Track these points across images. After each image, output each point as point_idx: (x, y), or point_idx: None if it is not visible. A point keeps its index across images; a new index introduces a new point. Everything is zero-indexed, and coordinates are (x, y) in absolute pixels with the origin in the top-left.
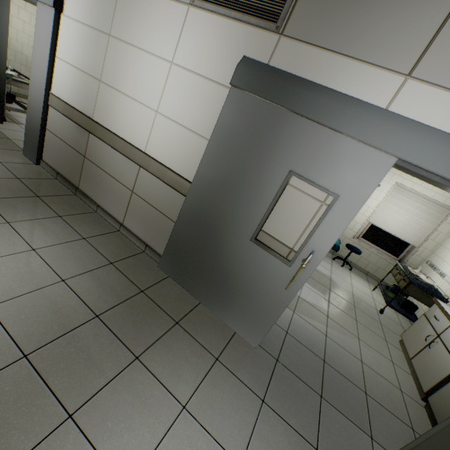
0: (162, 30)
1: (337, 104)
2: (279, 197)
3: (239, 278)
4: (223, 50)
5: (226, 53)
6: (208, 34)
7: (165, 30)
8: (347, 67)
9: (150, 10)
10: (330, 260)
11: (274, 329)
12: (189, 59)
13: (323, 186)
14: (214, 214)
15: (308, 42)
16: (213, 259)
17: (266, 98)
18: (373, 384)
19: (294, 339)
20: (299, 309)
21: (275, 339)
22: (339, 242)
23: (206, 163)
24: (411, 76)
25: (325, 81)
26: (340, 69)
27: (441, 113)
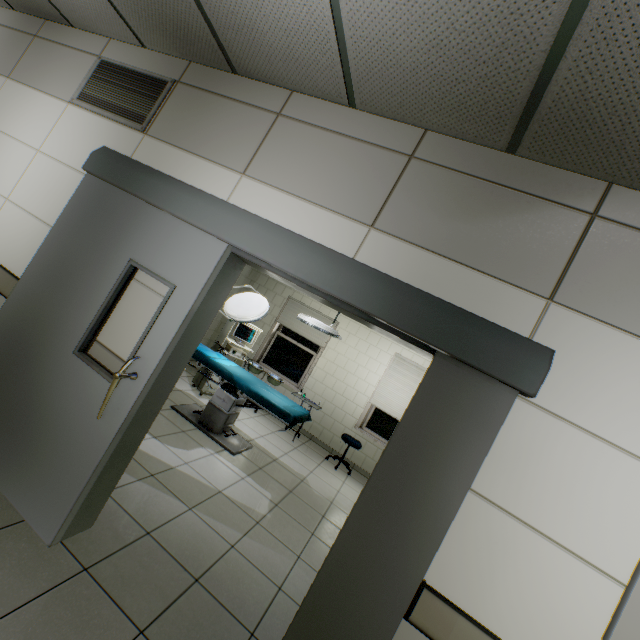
0: (37, 121)
1: (176, 190)
2: (120, 295)
3: (49, 416)
4: (93, 143)
5: (94, 145)
6: (81, 128)
7: (41, 121)
8: (198, 164)
9: (30, 103)
10: (321, 459)
11: (123, 526)
12: (58, 148)
13: (162, 276)
14: (38, 321)
15: (168, 142)
16: (20, 390)
17: (114, 183)
18: (278, 622)
19: (155, 544)
20: (205, 506)
21: (112, 540)
22: (300, 414)
23: (43, 254)
24: (246, 175)
25: (179, 176)
26: (192, 165)
27: (269, 206)
